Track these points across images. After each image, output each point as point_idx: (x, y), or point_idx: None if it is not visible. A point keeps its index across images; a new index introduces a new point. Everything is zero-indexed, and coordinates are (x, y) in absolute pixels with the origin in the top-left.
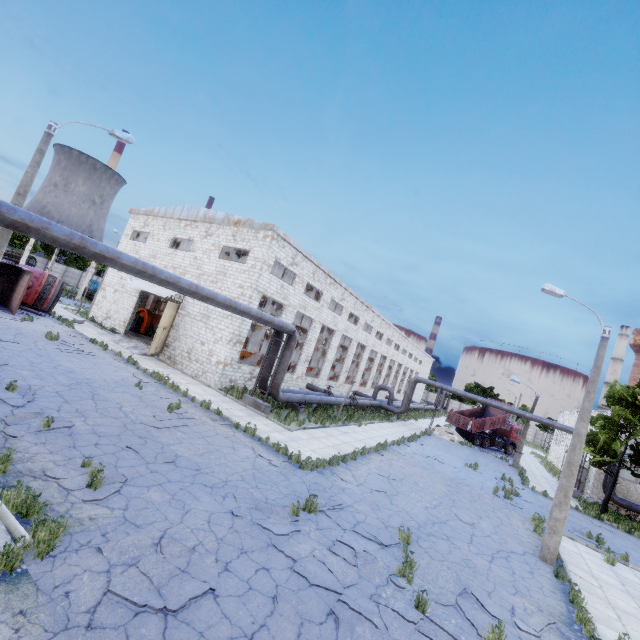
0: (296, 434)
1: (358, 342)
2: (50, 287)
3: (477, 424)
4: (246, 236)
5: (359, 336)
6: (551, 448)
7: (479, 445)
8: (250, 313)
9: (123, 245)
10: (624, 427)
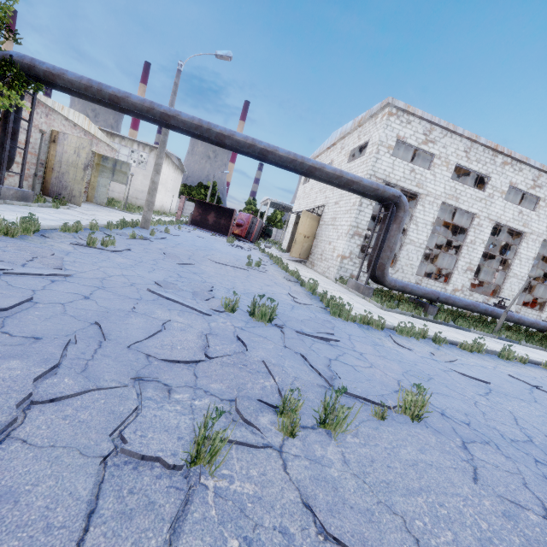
0: (388, 313)
1: None
2: (254, 225)
3: None
4: (367, 129)
5: None
6: None
7: None
8: (324, 169)
9: (299, 191)
10: None
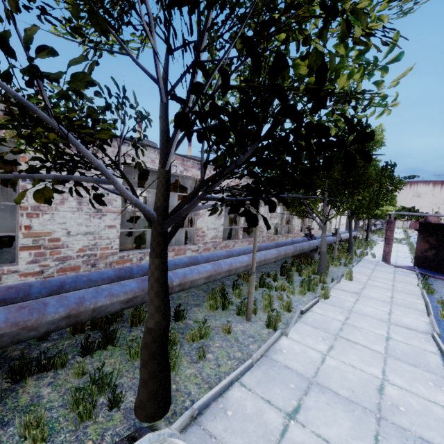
0: None
1: None
2: None
3: None
4: None
5: None
6: None
7: None
8: None
9: None
10: None
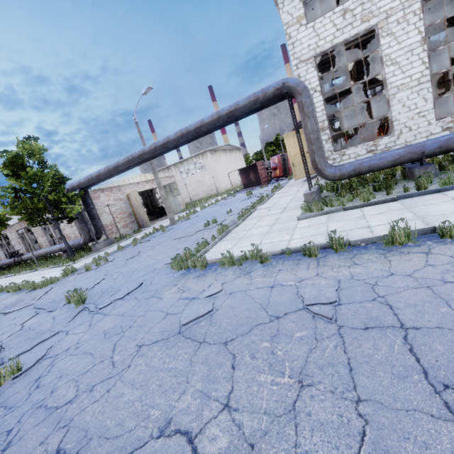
0: (298, 223)
1: None
2: (286, 161)
3: None
4: None
5: None
6: None
7: None
8: (204, 123)
9: None
10: None
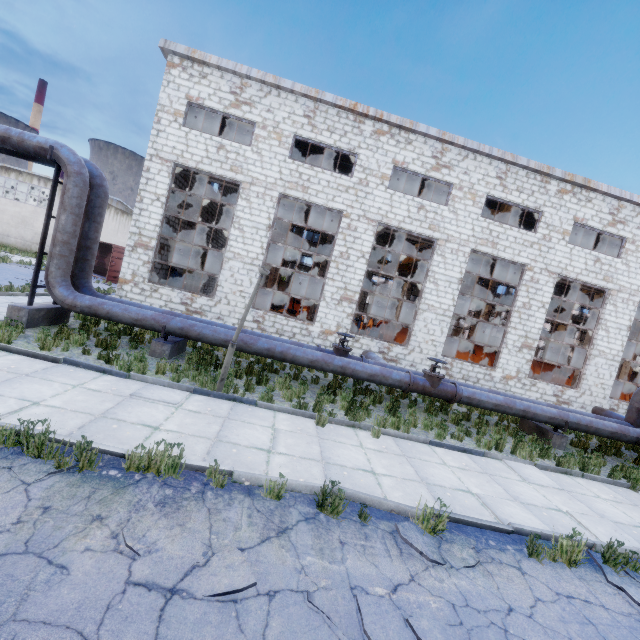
0: None
1: (563, 277)
2: None
3: None
4: None
5: (558, 260)
6: None
7: None
8: None
9: None
10: None
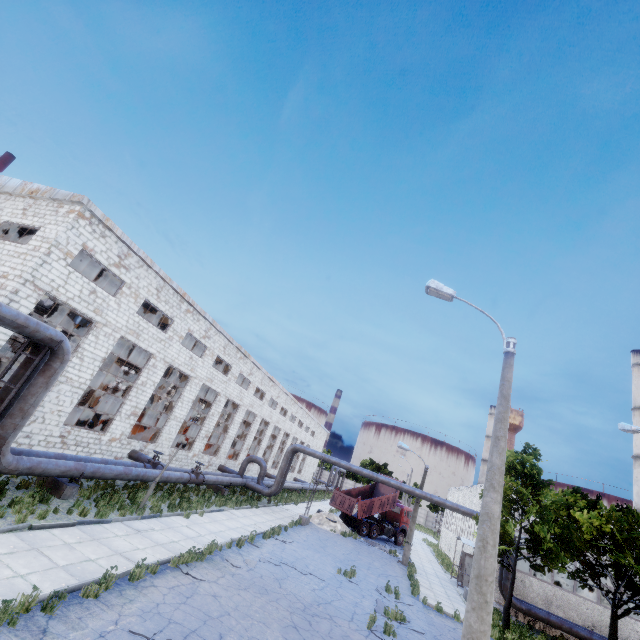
0: None
1: (228, 398)
2: None
3: (364, 506)
4: (42, 210)
5: (230, 390)
6: (442, 532)
7: (366, 535)
8: None
9: None
10: (517, 503)
